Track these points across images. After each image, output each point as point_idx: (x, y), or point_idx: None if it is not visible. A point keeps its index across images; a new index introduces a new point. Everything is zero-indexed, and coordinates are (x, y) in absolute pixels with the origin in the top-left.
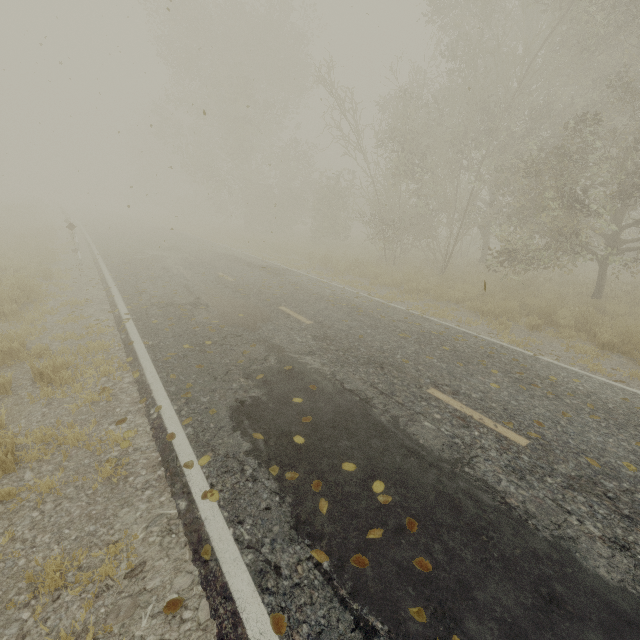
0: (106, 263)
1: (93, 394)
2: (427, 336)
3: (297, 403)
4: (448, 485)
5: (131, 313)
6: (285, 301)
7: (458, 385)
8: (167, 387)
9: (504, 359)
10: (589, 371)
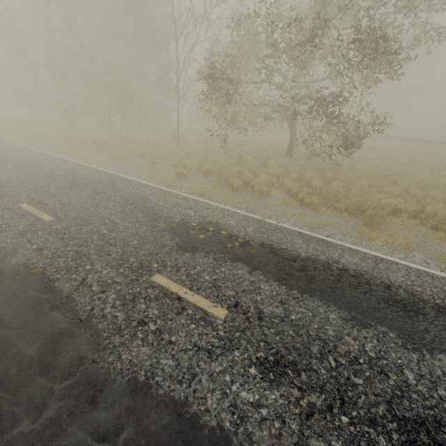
0: None
1: None
2: None
3: None
4: None
5: None
6: None
7: None
8: None
9: None
10: (33, 146)
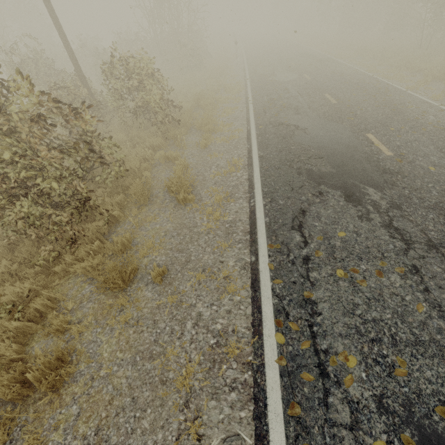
0: (247, 62)
1: (235, 92)
2: (358, 84)
3: (281, 95)
4: (300, 105)
5: (249, 78)
6: (309, 72)
7: (339, 94)
8: (251, 92)
9: (381, 91)
10: (428, 98)
